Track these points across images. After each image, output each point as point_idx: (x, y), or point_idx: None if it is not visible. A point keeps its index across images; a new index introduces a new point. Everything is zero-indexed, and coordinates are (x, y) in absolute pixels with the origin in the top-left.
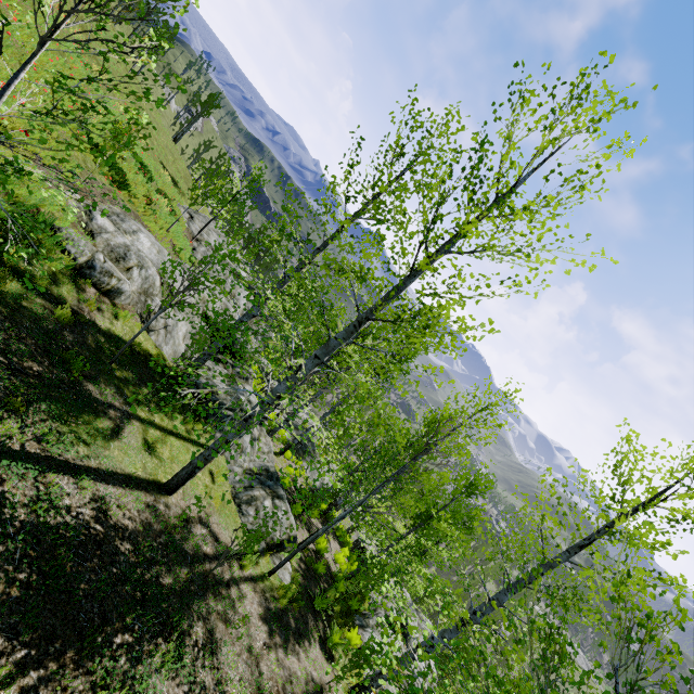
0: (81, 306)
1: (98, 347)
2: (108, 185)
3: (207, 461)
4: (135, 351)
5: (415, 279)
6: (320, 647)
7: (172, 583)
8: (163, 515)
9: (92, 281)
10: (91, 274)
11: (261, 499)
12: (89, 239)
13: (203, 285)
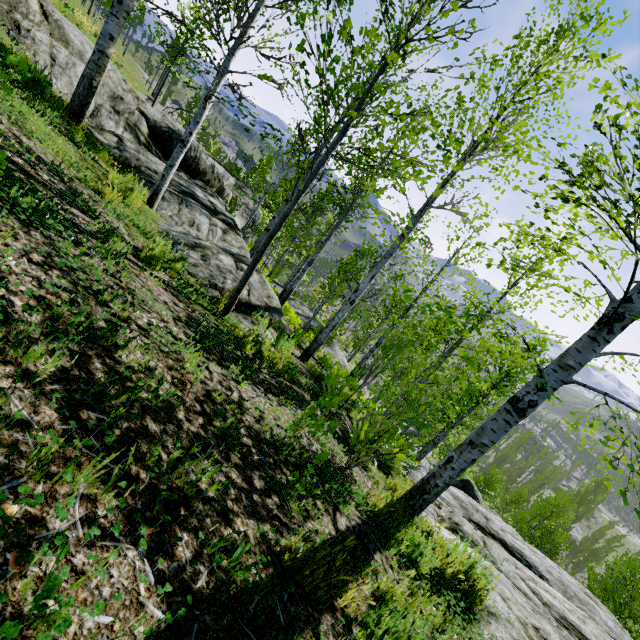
0: None
1: None
2: None
3: None
4: None
5: None
6: (334, 439)
7: None
8: None
9: None
10: None
11: (214, 251)
12: None
13: None
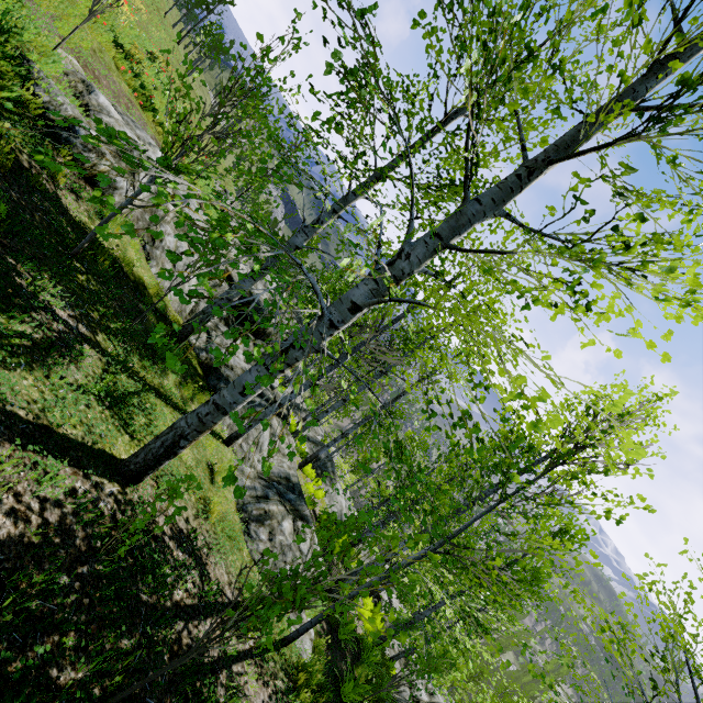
0: (41, 170)
1: (53, 229)
2: (129, 95)
3: (203, 425)
4: (120, 270)
5: (657, 83)
6: None
7: (85, 681)
8: (101, 518)
9: (70, 152)
10: (69, 140)
11: (279, 517)
12: (82, 114)
13: (232, 141)
